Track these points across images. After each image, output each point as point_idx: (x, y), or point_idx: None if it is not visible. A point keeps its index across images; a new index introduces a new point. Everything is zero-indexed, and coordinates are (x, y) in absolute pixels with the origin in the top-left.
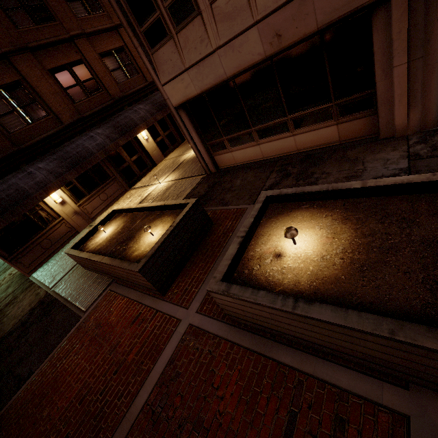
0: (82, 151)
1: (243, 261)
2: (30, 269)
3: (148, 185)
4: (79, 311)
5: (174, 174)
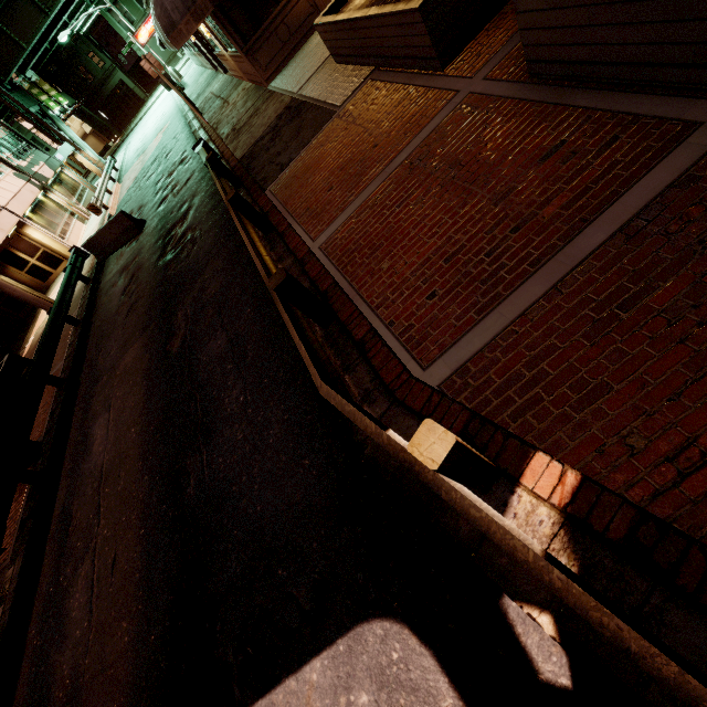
0: None
1: None
2: (267, 76)
3: None
4: (333, 107)
5: None
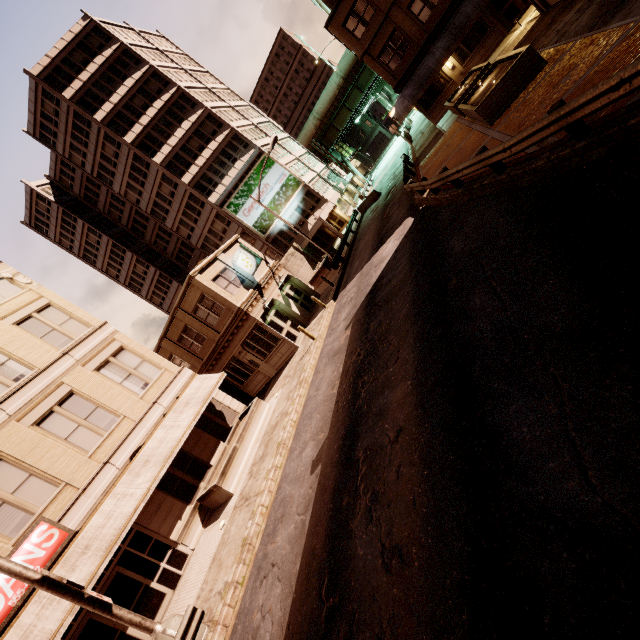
0: (463, 19)
1: (472, 96)
2: (436, 121)
3: (517, 28)
4: (444, 132)
5: (535, 11)
